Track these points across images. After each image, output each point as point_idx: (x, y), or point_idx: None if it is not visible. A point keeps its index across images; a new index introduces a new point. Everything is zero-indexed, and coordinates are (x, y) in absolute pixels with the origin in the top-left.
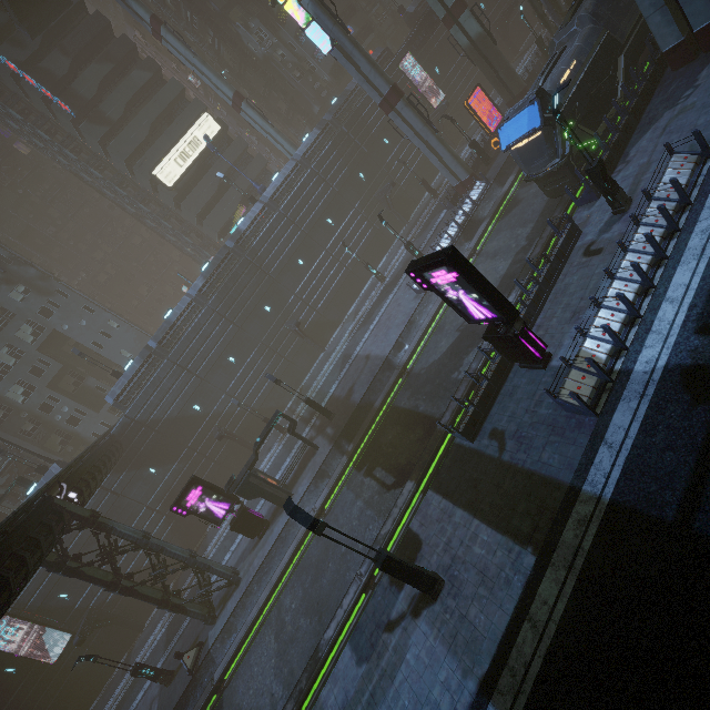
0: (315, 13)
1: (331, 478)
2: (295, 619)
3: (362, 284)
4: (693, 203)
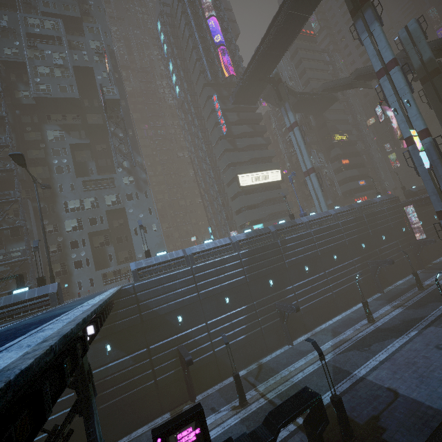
0: (427, 149)
1: None
2: None
3: (336, 312)
4: None
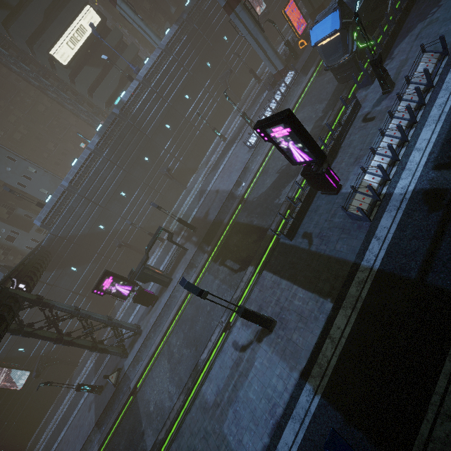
0: None
1: (197, 268)
2: (180, 350)
3: (210, 143)
4: (435, 86)
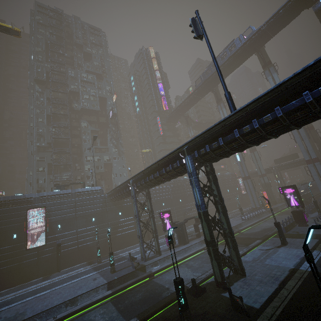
0: (239, 154)
1: None
2: (200, 264)
3: None
4: None
